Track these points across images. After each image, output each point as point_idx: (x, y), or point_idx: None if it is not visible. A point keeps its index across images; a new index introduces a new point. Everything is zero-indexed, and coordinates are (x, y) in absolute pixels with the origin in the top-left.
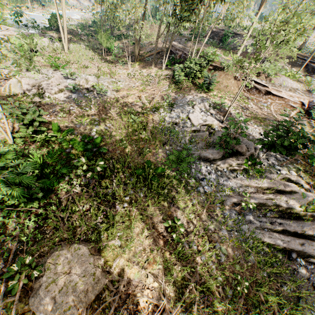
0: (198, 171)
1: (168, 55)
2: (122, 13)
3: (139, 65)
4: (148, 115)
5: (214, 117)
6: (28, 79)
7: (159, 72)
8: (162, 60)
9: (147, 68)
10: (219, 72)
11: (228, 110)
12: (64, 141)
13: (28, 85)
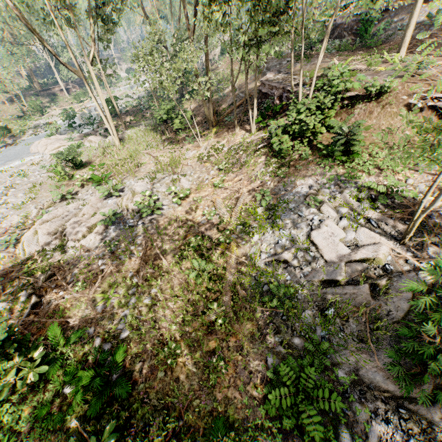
0: (360, 440)
1: (255, 107)
2: (163, 73)
3: (216, 133)
4: (227, 245)
5: (376, 229)
6: (48, 225)
7: (247, 139)
8: (251, 113)
9: (228, 137)
10: (366, 105)
11: (416, 222)
12: (54, 377)
13: (46, 235)
